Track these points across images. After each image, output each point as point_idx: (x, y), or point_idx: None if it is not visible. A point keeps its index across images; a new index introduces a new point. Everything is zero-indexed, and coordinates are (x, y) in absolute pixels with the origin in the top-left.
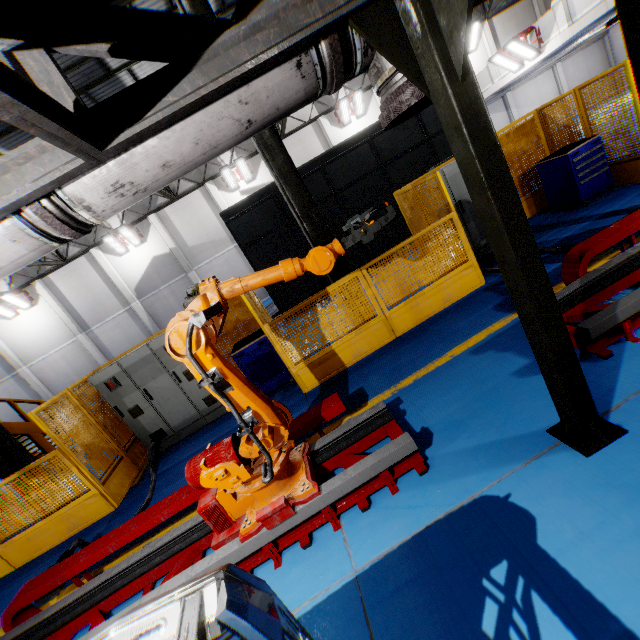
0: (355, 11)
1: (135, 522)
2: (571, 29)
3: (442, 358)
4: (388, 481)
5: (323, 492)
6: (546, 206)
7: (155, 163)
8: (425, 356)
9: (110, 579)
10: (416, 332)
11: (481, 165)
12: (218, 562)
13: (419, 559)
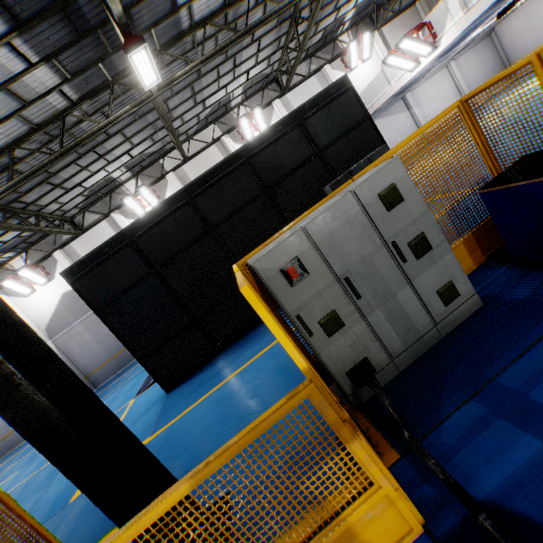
0: None
1: None
2: (467, 16)
3: None
4: None
5: None
6: (498, 246)
7: None
8: None
9: None
10: None
11: None
12: None
13: None
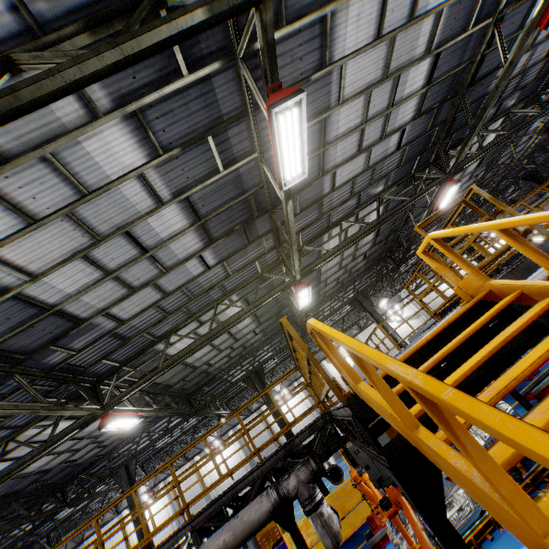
0: None
1: None
2: None
3: None
4: None
5: None
6: None
7: None
8: None
9: None
10: None
11: None
12: None
13: None
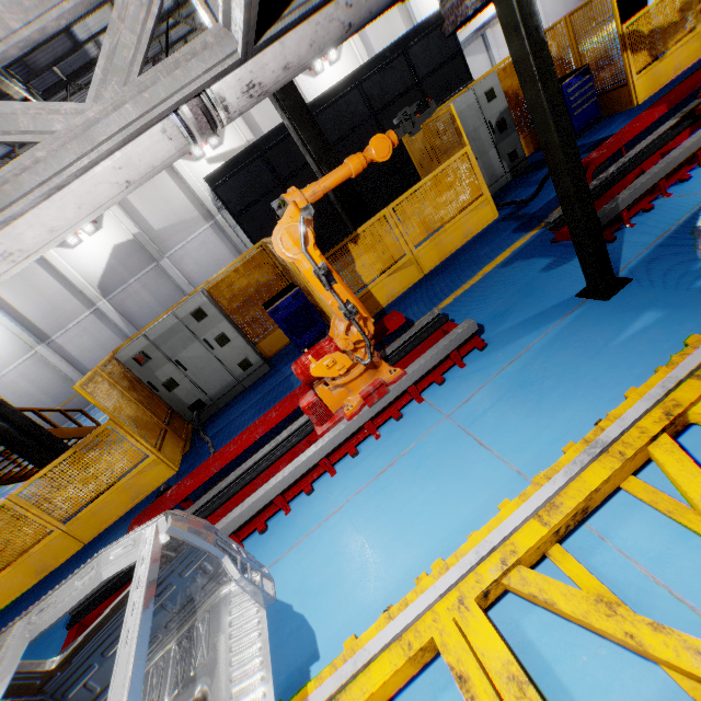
0: None
1: (231, 445)
2: None
3: (475, 277)
4: (457, 359)
5: (408, 372)
6: None
7: (280, 64)
8: (458, 280)
9: (219, 494)
10: (443, 266)
11: (534, 60)
12: (331, 440)
13: (497, 392)
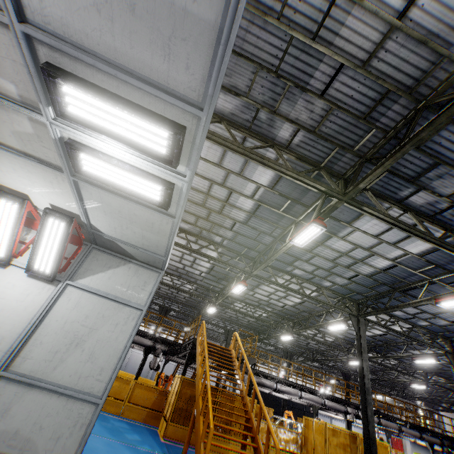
0: (311, 404)
1: None
2: None
3: None
4: None
5: None
6: None
7: (297, 401)
8: None
9: None
10: None
11: None
12: None
13: None
